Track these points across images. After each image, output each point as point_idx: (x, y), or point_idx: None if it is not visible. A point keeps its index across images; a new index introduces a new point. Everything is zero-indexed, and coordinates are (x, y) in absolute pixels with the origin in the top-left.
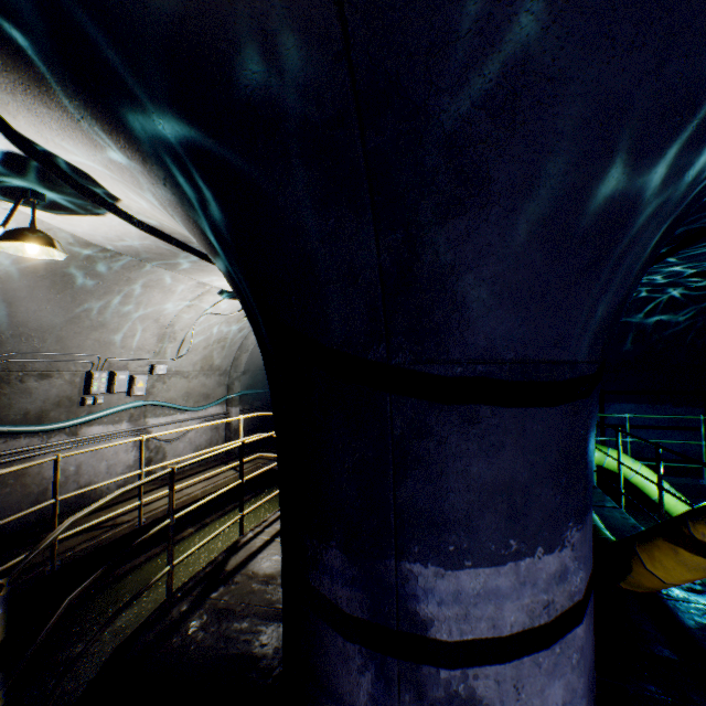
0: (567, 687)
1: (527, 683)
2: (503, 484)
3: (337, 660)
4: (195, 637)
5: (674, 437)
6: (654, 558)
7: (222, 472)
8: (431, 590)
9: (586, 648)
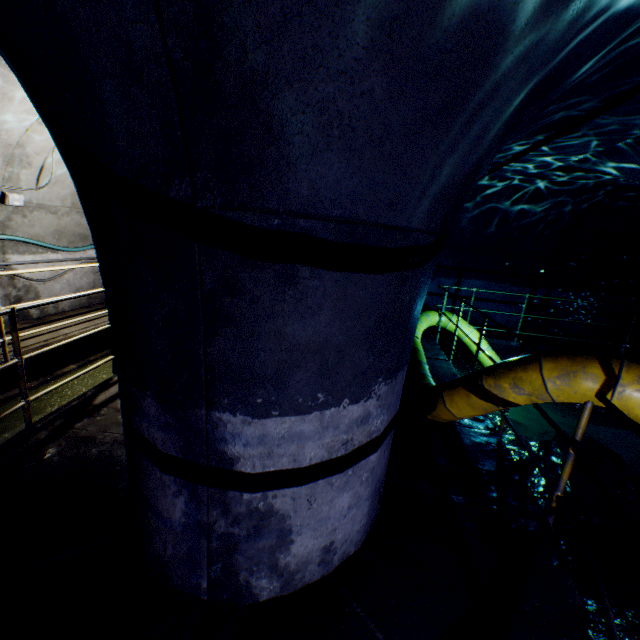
0: (355, 496)
1: (320, 497)
2: (317, 346)
3: (157, 487)
4: (50, 461)
5: (504, 309)
6: (453, 401)
7: (106, 315)
8: (239, 435)
9: (378, 467)
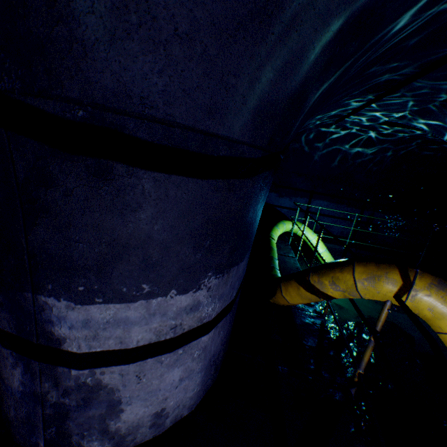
0: (186, 370)
1: (150, 373)
2: (139, 241)
3: (0, 357)
4: None
5: (341, 223)
6: (288, 290)
7: None
8: (64, 318)
9: (211, 345)
